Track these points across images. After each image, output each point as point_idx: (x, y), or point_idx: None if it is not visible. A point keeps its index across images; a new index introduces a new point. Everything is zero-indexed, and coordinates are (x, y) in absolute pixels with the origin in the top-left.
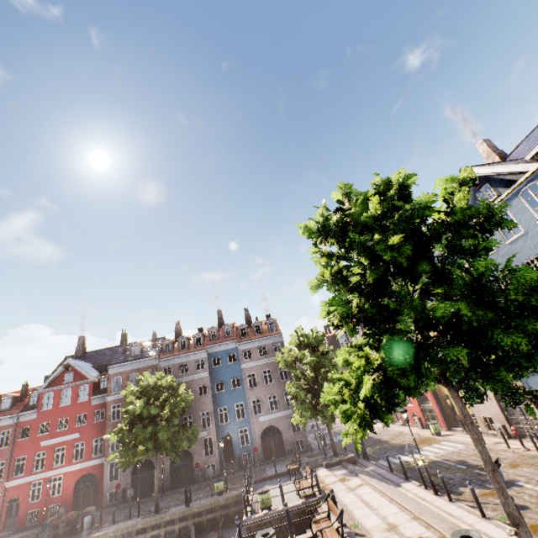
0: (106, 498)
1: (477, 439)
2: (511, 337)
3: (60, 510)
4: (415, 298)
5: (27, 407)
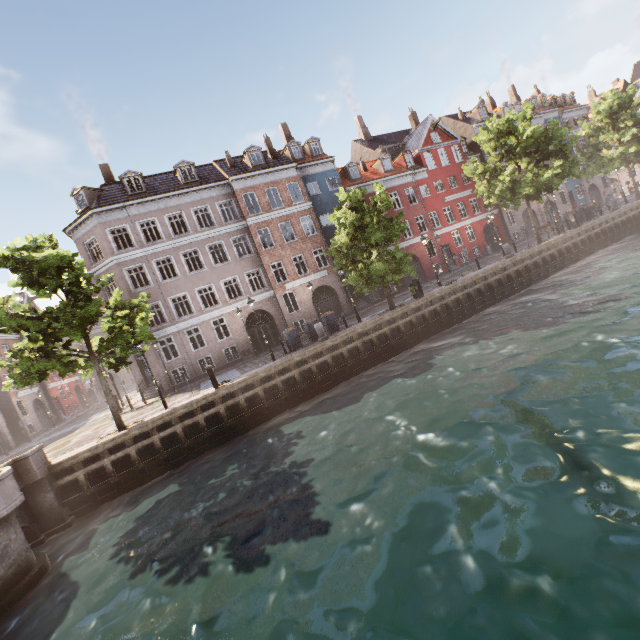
0: (513, 238)
1: None
2: None
3: (487, 248)
4: None
5: (407, 169)
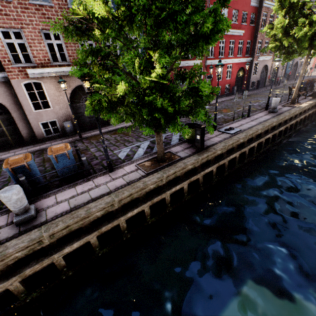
0: (250, 85)
1: None
2: None
3: (235, 88)
4: None
5: None
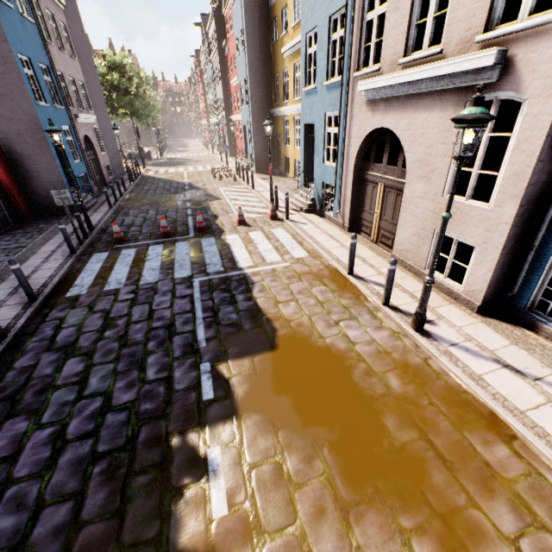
0: None
1: (134, 128)
2: (129, 109)
3: None
4: (134, 92)
5: None
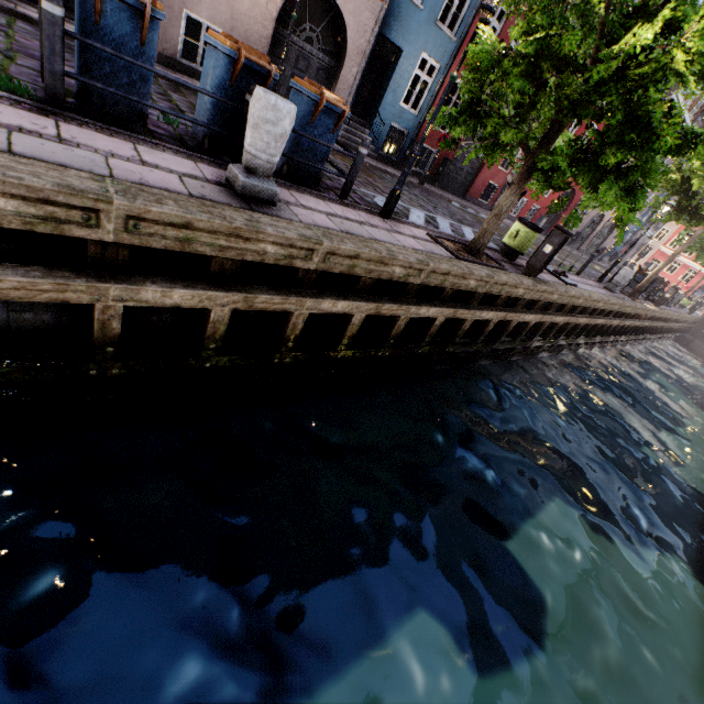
0: None
1: None
2: None
3: (543, 220)
4: None
5: None
